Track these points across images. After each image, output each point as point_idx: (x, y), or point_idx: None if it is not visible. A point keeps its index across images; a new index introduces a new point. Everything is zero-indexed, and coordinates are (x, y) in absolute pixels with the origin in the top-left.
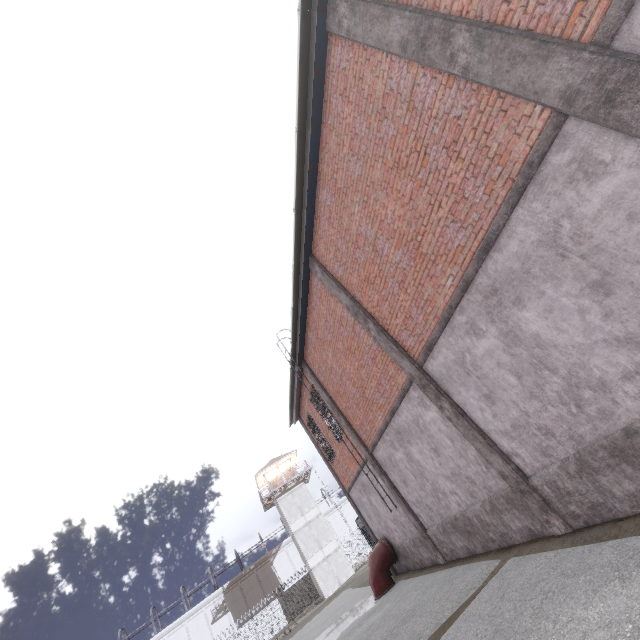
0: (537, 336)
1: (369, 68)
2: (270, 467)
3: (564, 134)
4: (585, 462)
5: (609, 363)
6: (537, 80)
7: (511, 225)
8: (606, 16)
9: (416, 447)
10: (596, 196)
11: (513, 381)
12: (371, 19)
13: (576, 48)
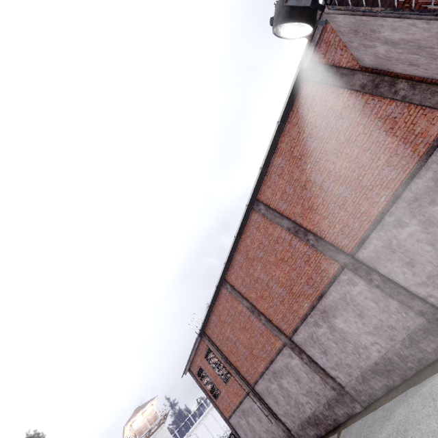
0: (342, 329)
1: (271, 226)
2: (137, 416)
3: (344, 271)
4: (364, 377)
5: (366, 340)
6: (336, 257)
7: (330, 291)
8: (352, 250)
9: (285, 380)
10: (355, 290)
11: (334, 345)
12: (275, 216)
13: (346, 254)
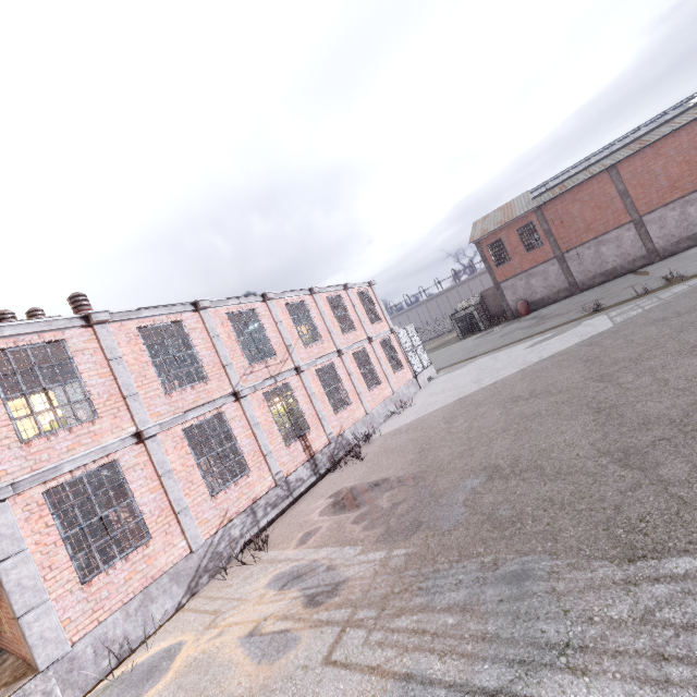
0: (689, 214)
1: None
2: None
3: None
4: (679, 242)
5: None
6: None
7: None
8: None
9: (607, 247)
10: None
11: (674, 223)
12: None
13: None
